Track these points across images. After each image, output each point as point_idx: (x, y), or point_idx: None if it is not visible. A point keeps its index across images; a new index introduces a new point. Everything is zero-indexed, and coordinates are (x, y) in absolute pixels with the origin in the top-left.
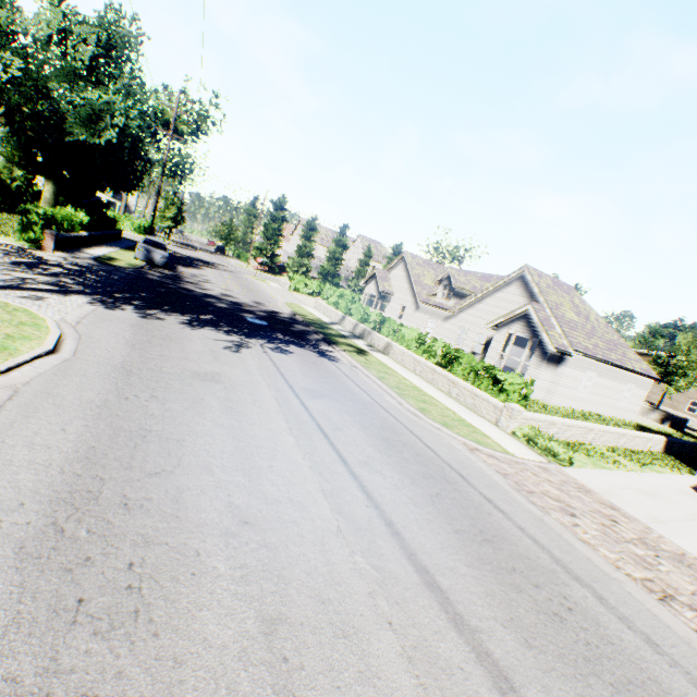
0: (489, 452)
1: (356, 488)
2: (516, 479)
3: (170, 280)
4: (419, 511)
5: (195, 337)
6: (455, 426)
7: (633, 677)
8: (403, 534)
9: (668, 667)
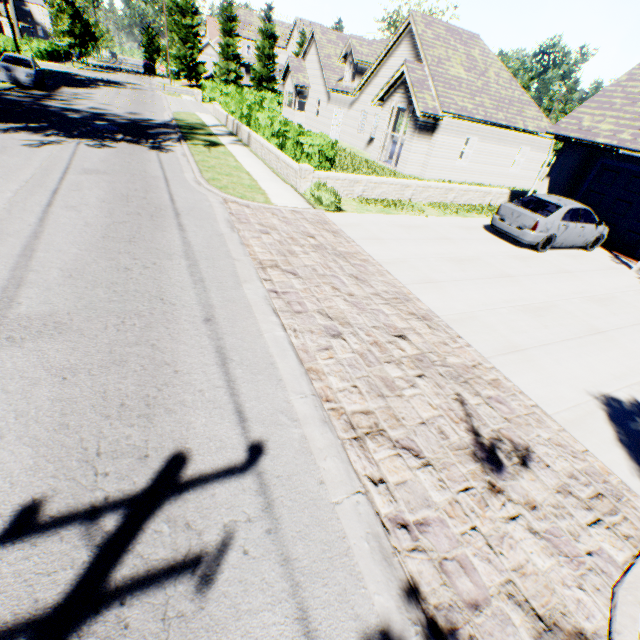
0: (246, 204)
1: (36, 218)
2: (244, 217)
3: (31, 99)
4: (84, 229)
5: None
6: (235, 189)
7: (144, 290)
8: (43, 237)
9: (191, 289)
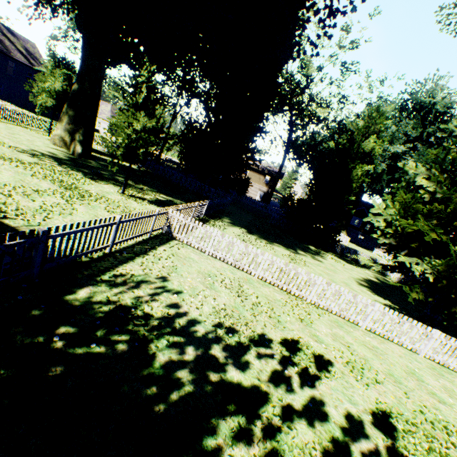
0: None
1: None
2: None
3: None
4: None
5: None
6: None
7: None
8: None
9: None
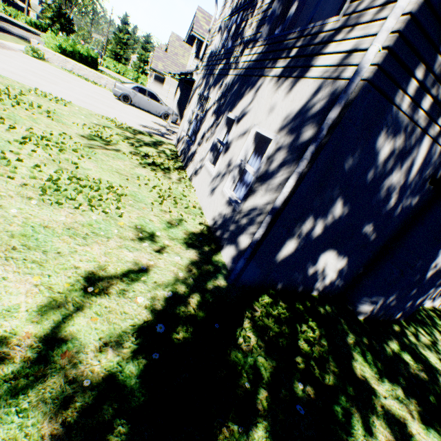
0: None
1: None
2: None
3: None
4: None
5: None
6: None
7: None
8: None
9: None
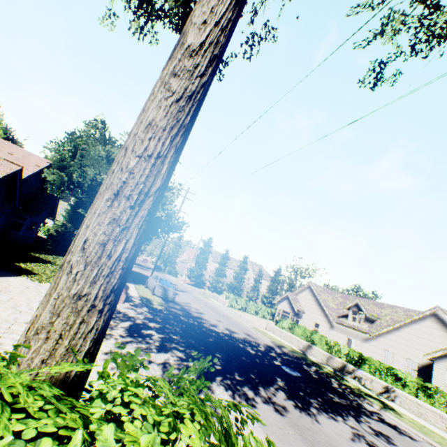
0: None
1: None
2: None
3: (192, 319)
4: None
5: (342, 442)
6: None
7: None
8: None
9: None
